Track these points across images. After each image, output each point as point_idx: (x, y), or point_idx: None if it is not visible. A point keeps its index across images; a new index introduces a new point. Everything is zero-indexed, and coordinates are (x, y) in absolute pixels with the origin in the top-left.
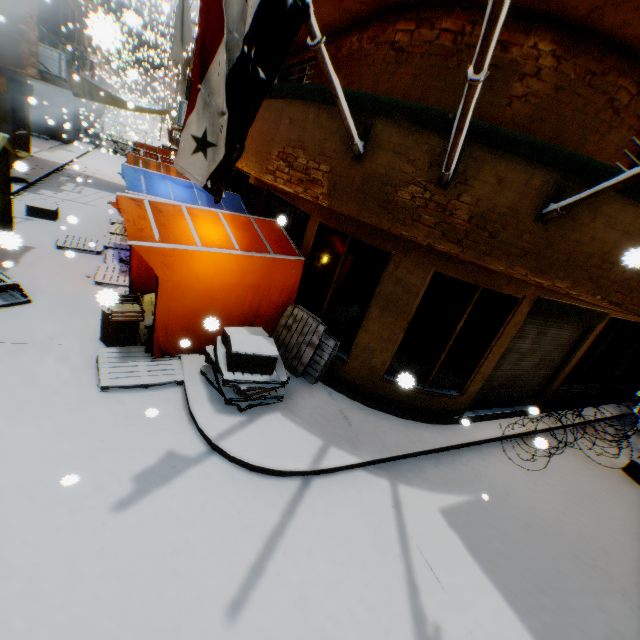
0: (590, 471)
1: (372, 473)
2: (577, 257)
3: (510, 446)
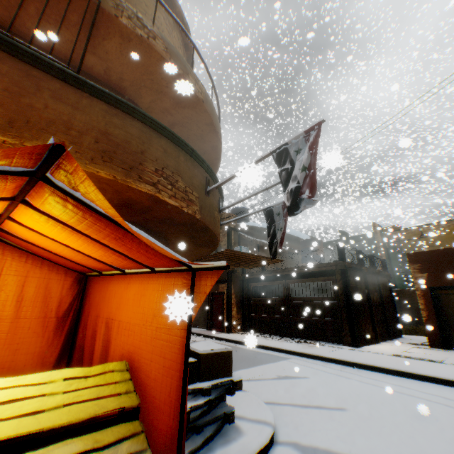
0: None
1: None
2: None
3: None
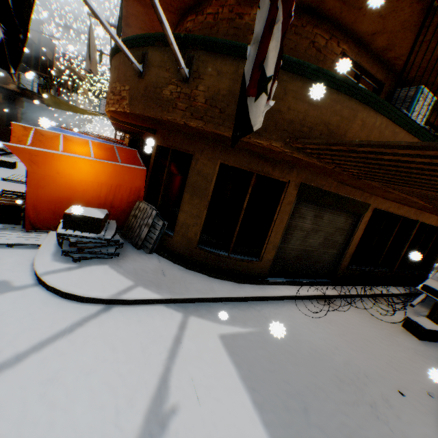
0: (372, 324)
1: (171, 308)
2: (283, 123)
3: (305, 303)
